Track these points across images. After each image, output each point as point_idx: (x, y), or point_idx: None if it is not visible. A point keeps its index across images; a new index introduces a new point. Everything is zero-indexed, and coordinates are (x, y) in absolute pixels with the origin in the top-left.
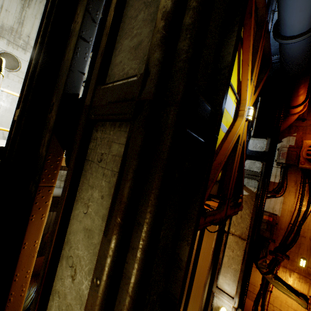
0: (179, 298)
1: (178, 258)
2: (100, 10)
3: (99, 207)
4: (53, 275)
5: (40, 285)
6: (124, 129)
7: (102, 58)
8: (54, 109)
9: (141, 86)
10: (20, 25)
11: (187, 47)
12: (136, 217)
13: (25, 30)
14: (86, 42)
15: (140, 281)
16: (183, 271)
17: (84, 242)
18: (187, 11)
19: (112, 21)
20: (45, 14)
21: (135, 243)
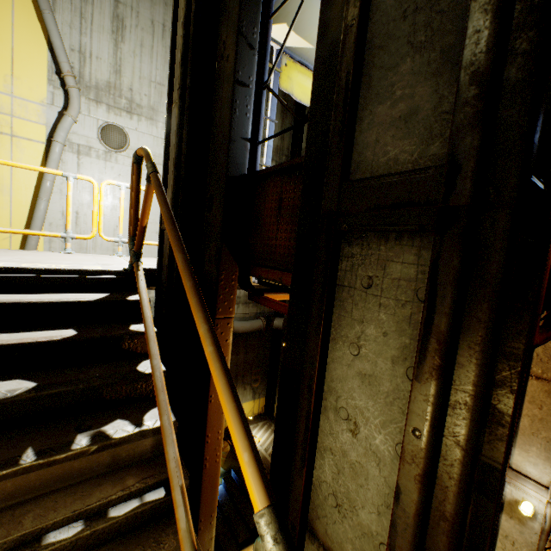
0: (504, 463)
1: (494, 411)
2: (257, 24)
3: (381, 347)
4: (316, 430)
5: (304, 441)
6: (407, 243)
7: (344, 140)
8: (216, 205)
9: (446, 187)
10: (118, 76)
11: (519, 119)
12: (457, 359)
13: (124, 82)
14: (245, 87)
15: (476, 433)
16: (508, 428)
17: (363, 391)
18: (511, 58)
19: (351, 80)
20: (174, 56)
21: (461, 390)
